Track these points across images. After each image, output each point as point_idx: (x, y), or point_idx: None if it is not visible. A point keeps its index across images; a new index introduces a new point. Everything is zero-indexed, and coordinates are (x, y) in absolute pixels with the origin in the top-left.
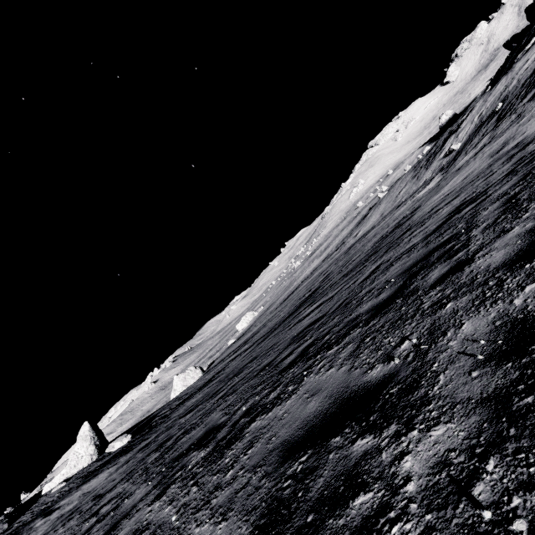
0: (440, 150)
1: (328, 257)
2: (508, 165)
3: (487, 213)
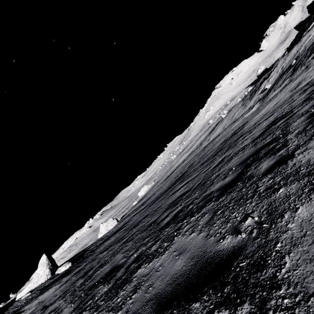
0: (258, 89)
1: (192, 153)
2: (304, 95)
3: (297, 124)
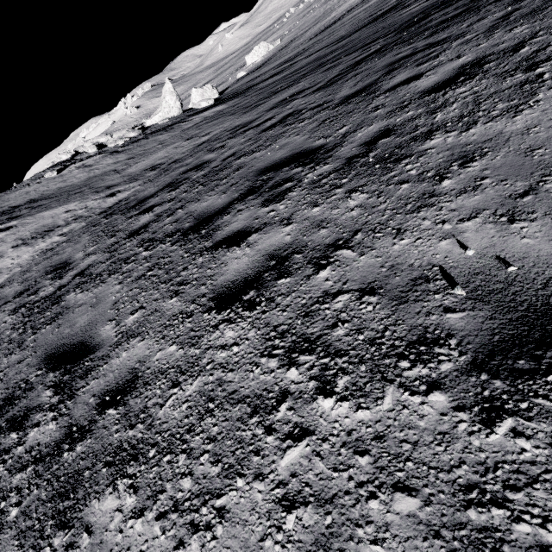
0: None
1: None
2: None
3: None
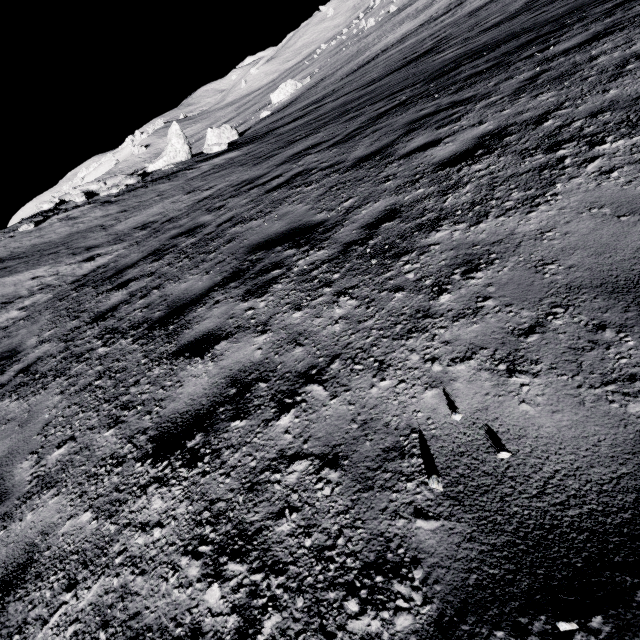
0: None
1: (432, 22)
2: None
3: None
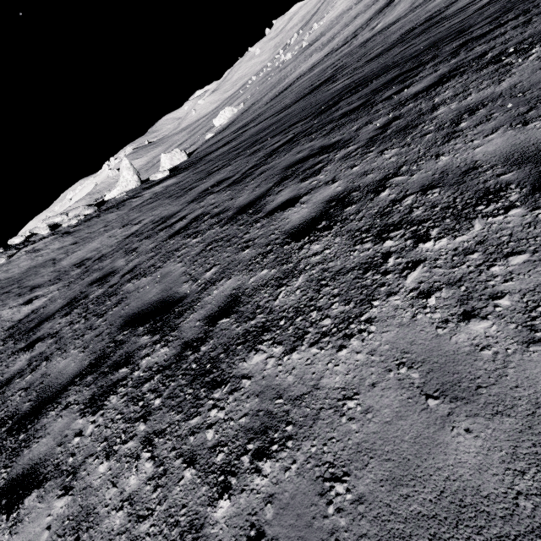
0: None
1: (334, 53)
2: None
3: (493, 9)
